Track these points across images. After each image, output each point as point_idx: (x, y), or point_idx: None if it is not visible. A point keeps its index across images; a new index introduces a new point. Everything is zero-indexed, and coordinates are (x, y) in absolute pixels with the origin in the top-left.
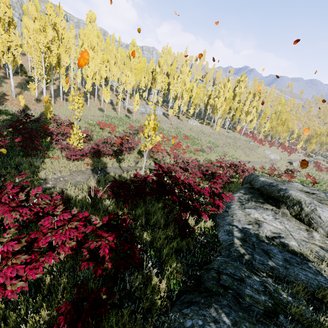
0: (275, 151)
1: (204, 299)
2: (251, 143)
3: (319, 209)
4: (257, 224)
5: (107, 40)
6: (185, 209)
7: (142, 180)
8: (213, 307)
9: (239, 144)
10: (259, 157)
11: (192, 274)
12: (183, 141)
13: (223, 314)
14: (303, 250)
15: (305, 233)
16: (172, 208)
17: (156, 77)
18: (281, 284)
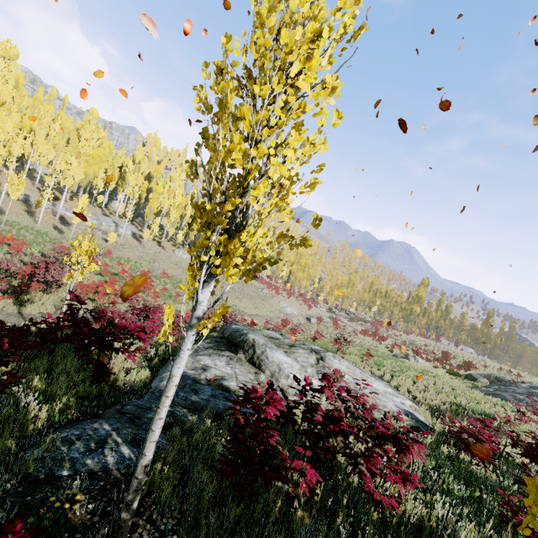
0: (294, 303)
1: (91, 420)
2: (264, 291)
3: (268, 350)
4: (203, 369)
5: (38, 95)
6: (100, 345)
7: (53, 322)
8: (99, 422)
9: (248, 291)
10: (272, 310)
11: (91, 413)
12: (160, 281)
13: (107, 424)
14: (237, 387)
15: (252, 376)
16: (90, 351)
17: (127, 176)
18: (195, 412)
